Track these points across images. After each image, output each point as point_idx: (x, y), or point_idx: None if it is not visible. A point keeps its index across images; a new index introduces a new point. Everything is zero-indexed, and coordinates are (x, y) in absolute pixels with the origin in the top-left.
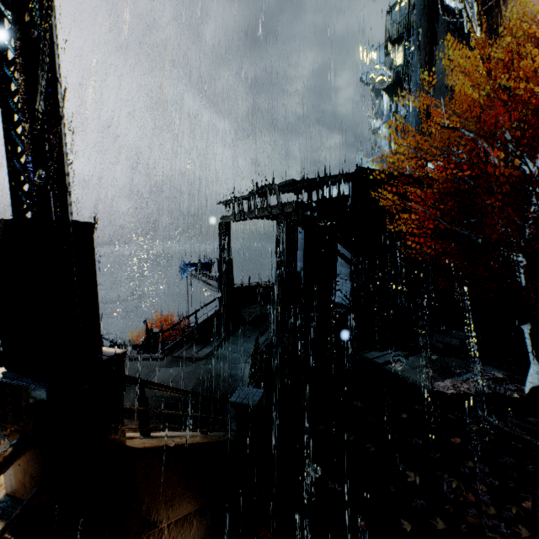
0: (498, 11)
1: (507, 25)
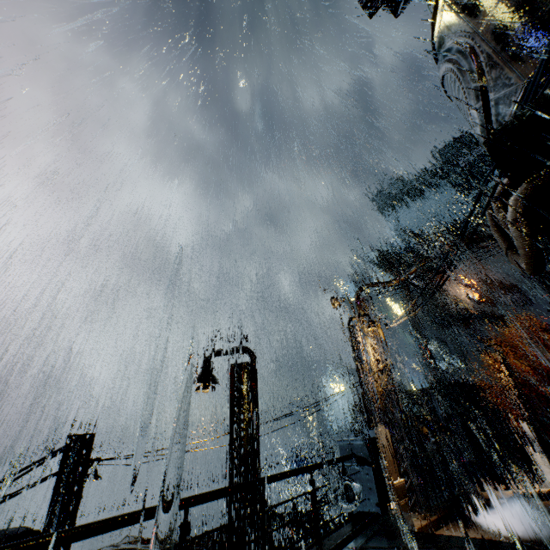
0: (445, 291)
1: (454, 299)
